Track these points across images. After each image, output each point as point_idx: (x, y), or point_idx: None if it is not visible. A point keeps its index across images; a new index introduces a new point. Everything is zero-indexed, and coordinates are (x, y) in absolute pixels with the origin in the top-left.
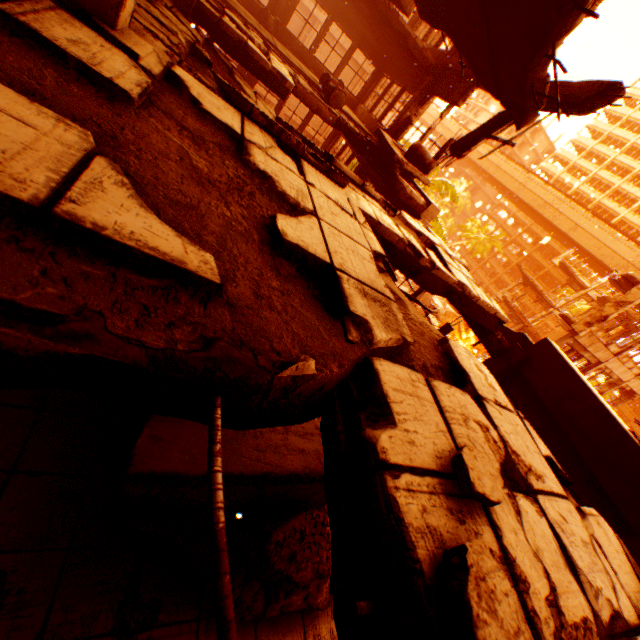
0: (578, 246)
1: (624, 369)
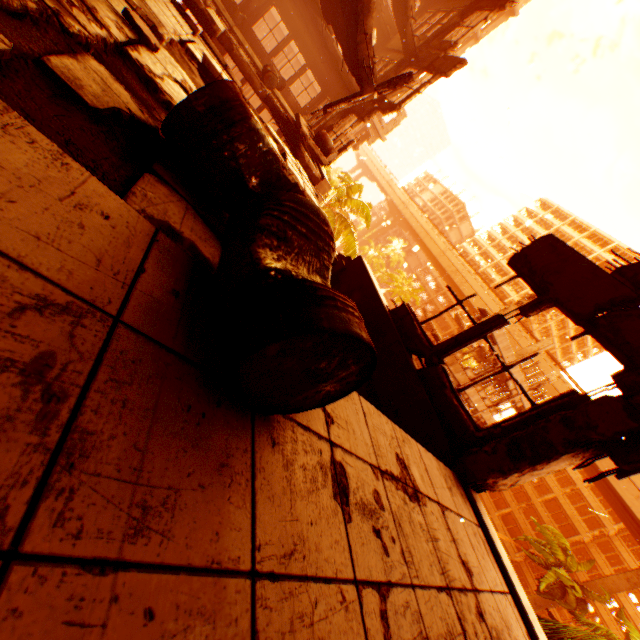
0: (475, 310)
1: (479, 398)
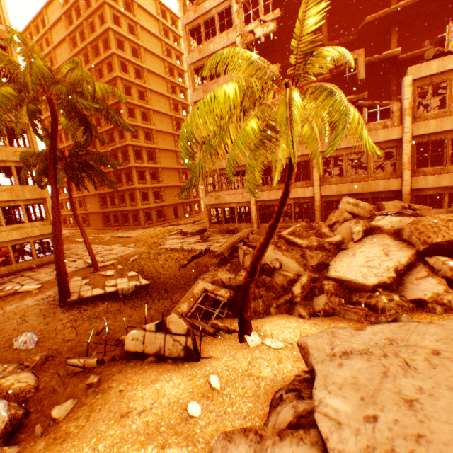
0: None
1: None
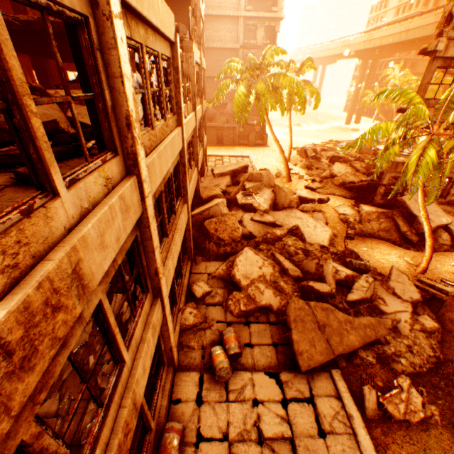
0: None
1: None
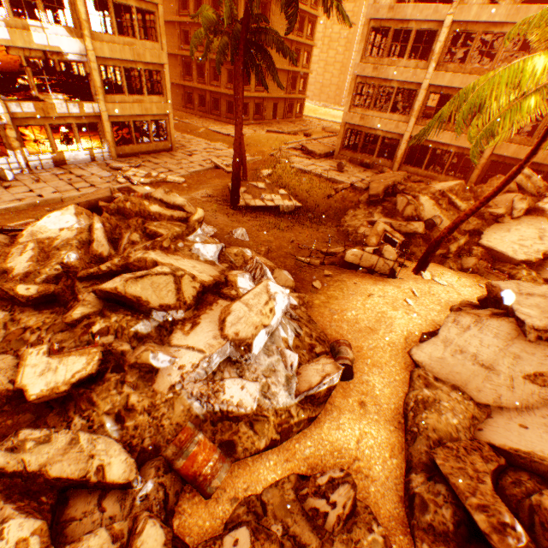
0: None
1: None
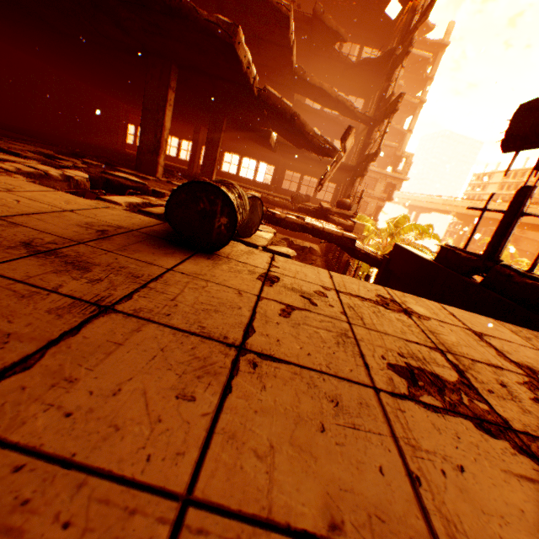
0: None
1: None
